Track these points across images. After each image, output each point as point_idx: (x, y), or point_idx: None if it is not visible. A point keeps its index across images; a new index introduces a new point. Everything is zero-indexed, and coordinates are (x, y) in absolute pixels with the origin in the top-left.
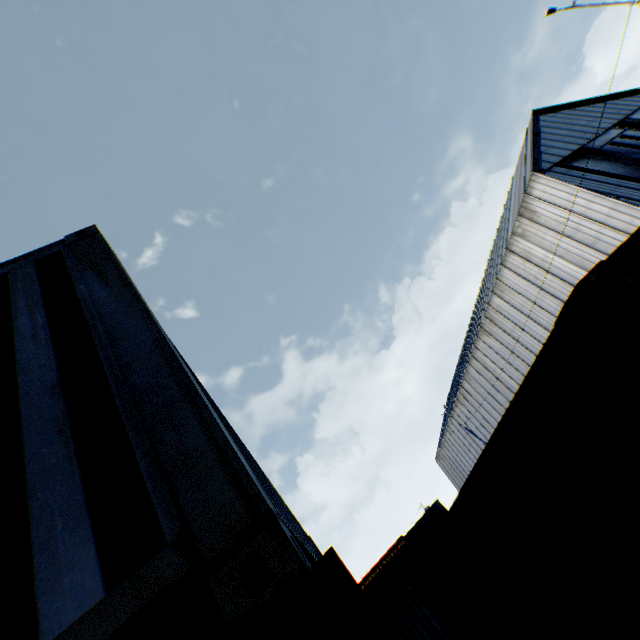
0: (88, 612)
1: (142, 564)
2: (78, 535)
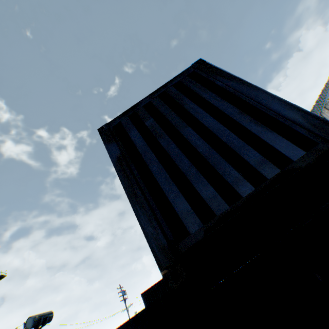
0: (303, 155)
1: (312, 147)
2: (285, 143)
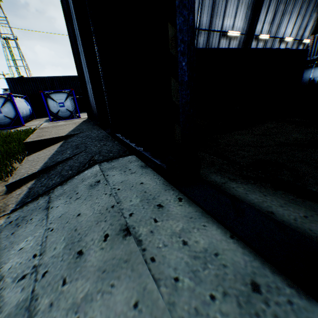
0: None
1: None
2: None
